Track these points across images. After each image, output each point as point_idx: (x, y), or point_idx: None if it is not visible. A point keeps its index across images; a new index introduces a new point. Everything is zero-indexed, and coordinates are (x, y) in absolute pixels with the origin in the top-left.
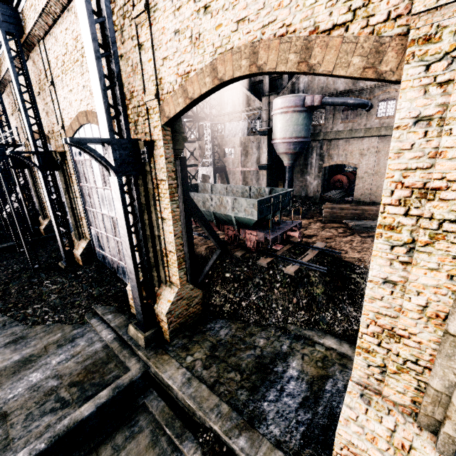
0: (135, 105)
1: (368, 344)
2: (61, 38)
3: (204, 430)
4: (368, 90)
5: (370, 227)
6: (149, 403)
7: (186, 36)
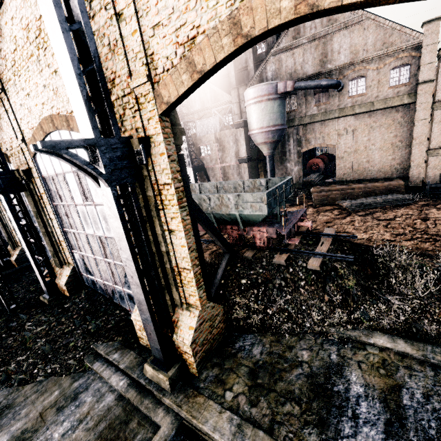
0: (118, 95)
1: None
2: (7, 31)
3: None
4: (337, 71)
5: (364, 205)
6: None
7: None
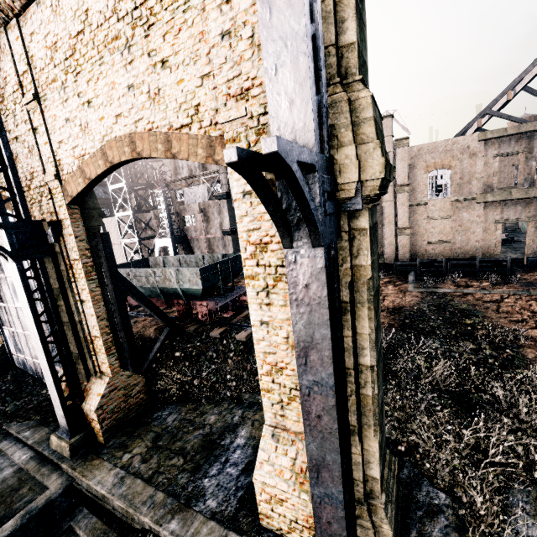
0: (36, 185)
1: (267, 384)
2: None
3: (143, 534)
4: None
5: None
6: (77, 524)
7: (76, 124)
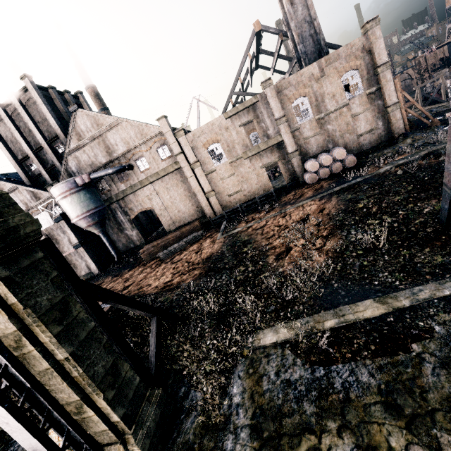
0: None
1: None
2: None
3: None
4: (123, 157)
5: (173, 251)
6: None
7: None
